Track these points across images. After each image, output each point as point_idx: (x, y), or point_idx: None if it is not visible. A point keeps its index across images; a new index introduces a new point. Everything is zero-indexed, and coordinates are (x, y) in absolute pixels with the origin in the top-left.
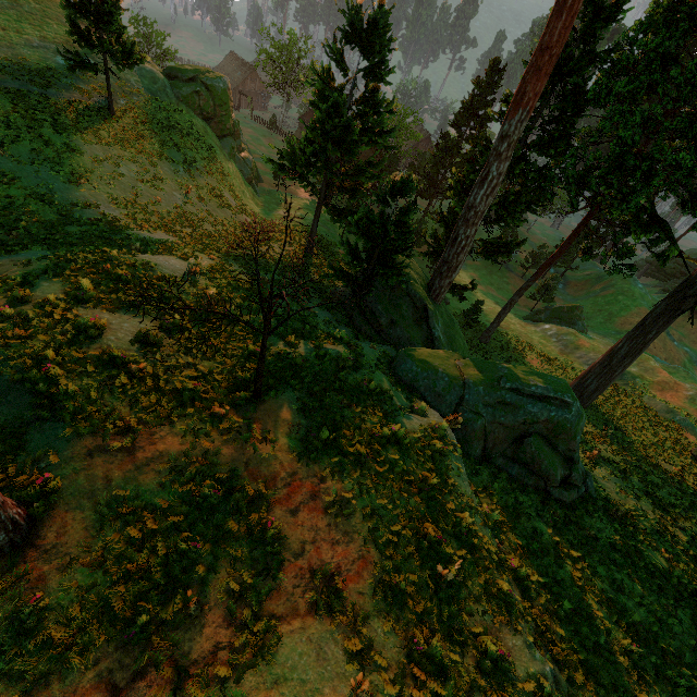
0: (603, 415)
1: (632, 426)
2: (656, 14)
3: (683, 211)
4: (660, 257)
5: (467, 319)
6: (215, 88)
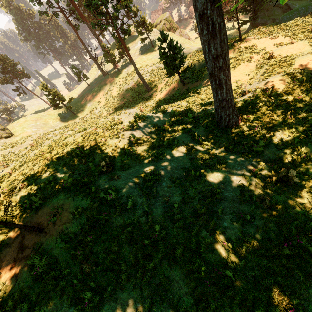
0: None
1: None
2: None
3: None
4: None
5: None
6: (166, 18)
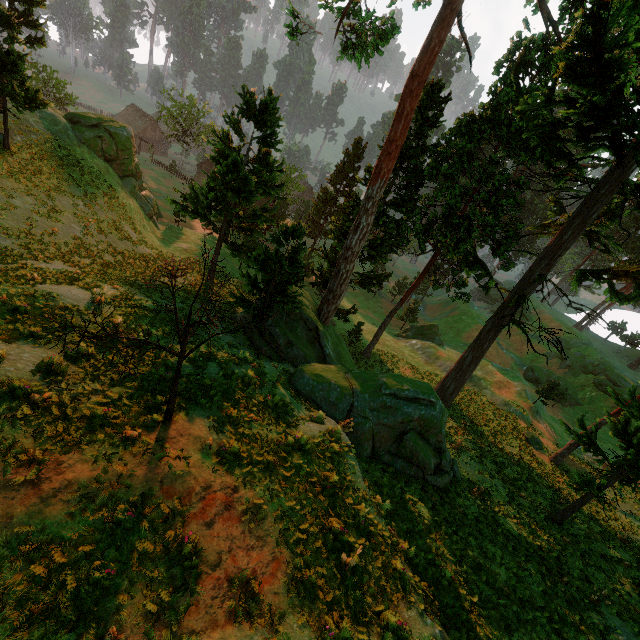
0: (462, 412)
1: (482, 418)
2: (460, 127)
3: (494, 256)
4: (484, 287)
5: (352, 338)
6: (118, 135)
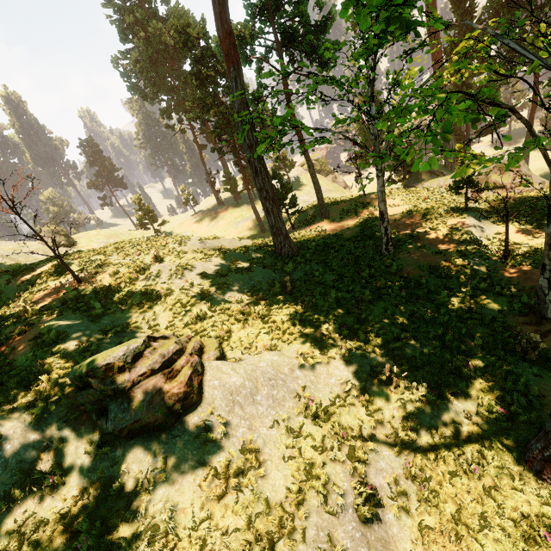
0: None
1: None
2: None
3: None
4: None
5: None
6: (318, 159)
